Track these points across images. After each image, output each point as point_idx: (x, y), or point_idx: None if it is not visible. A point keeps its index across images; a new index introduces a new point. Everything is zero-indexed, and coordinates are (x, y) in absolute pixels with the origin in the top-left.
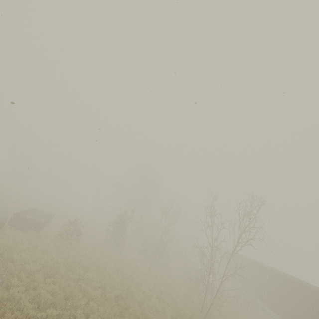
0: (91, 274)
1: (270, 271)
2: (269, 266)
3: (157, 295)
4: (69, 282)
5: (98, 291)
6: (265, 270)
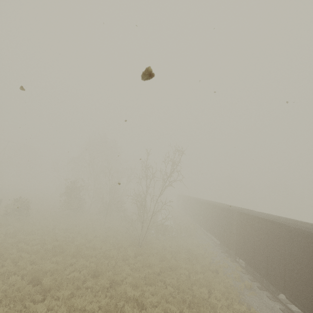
0: (33, 236)
1: (204, 203)
2: (206, 200)
3: (102, 239)
4: (7, 245)
5: (36, 246)
6: (202, 203)
